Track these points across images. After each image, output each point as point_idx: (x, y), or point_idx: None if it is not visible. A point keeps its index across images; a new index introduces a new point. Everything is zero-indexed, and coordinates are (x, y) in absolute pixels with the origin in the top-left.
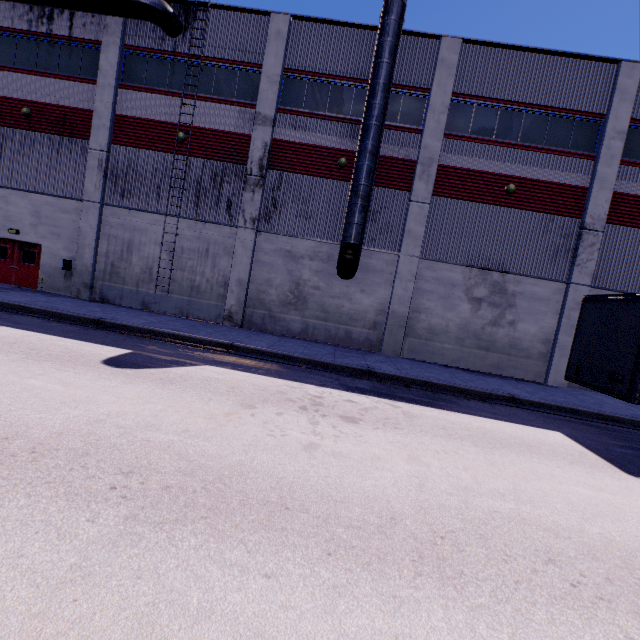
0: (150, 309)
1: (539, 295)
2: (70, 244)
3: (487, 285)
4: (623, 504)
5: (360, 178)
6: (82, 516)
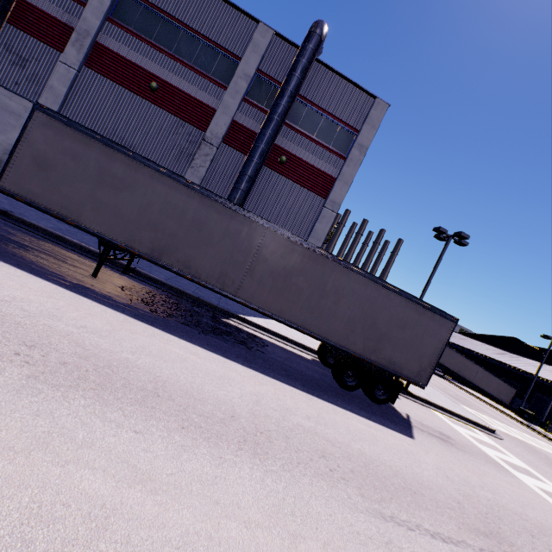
0: None
1: None
2: None
3: None
4: None
5: None
6: None
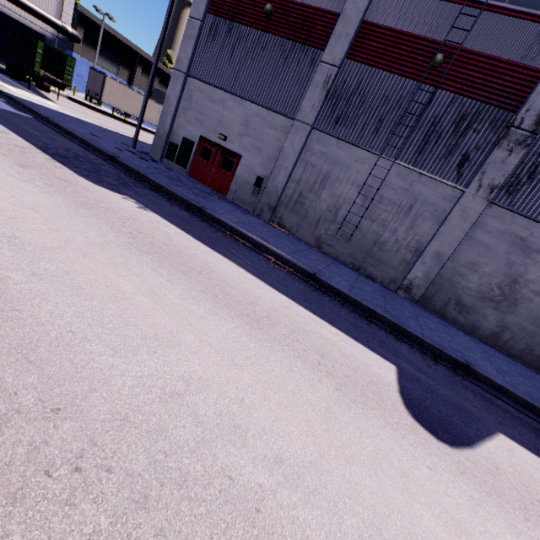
0: (322, 249)
1: None
2: (267, 162)
3: None
4: None
5: None
6: None
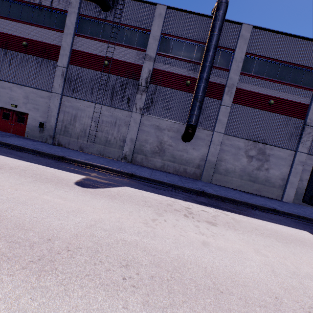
0: (83, 151)
1: (281, 156)
2: (43, 114)
3: (256, 149)
4: None
5: (199, 92)
6: (118, 304)
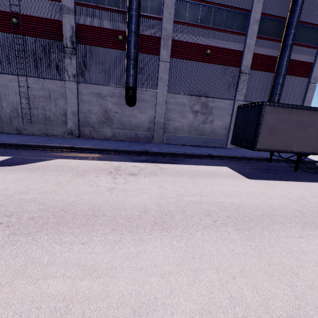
0: (22, 133)
1: (222, 107)
2: None
3: (200, 104)
4: (242, 190)
5: (130, 48)
6: None
